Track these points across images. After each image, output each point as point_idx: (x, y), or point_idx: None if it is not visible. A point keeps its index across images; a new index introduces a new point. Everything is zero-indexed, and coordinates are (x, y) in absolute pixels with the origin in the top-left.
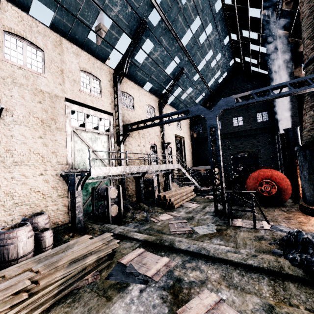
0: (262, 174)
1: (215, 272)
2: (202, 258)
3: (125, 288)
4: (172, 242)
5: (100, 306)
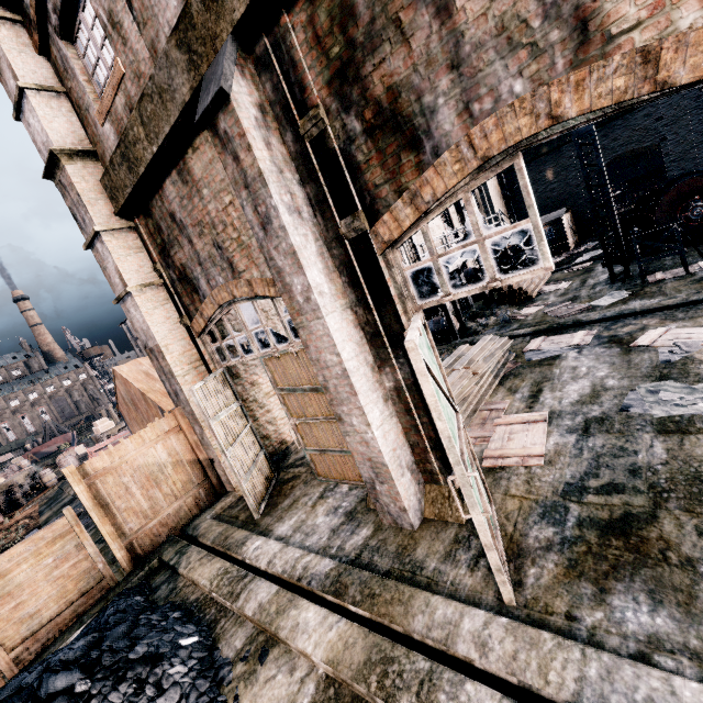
0: (685, 191)
1: (652, 320)
2: (627, 318)
3: (559, 357)
4: (576, 320)
5: (548, 368)
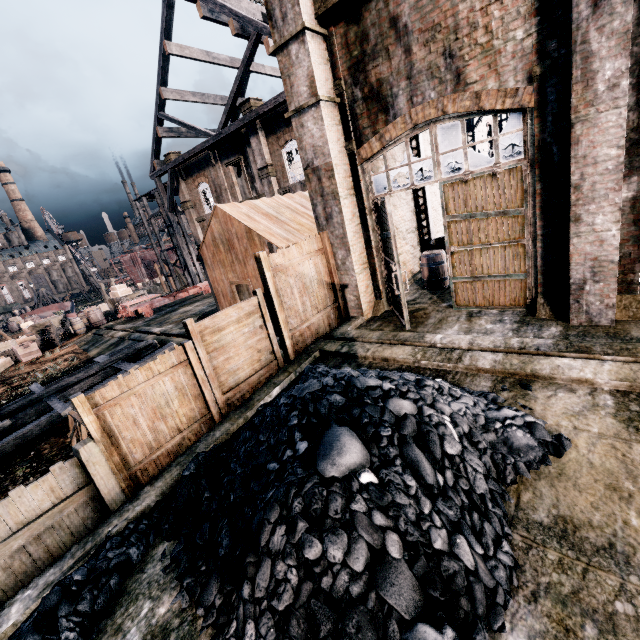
0: None
1: None
2: None
3: None
4: None
5: None
